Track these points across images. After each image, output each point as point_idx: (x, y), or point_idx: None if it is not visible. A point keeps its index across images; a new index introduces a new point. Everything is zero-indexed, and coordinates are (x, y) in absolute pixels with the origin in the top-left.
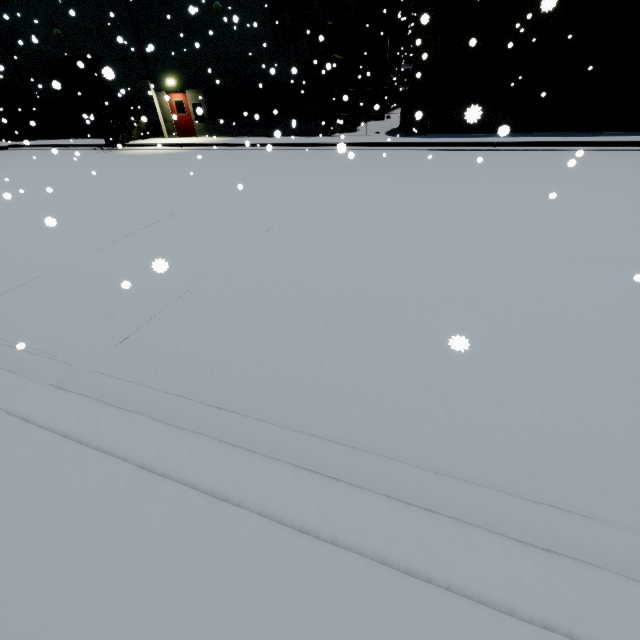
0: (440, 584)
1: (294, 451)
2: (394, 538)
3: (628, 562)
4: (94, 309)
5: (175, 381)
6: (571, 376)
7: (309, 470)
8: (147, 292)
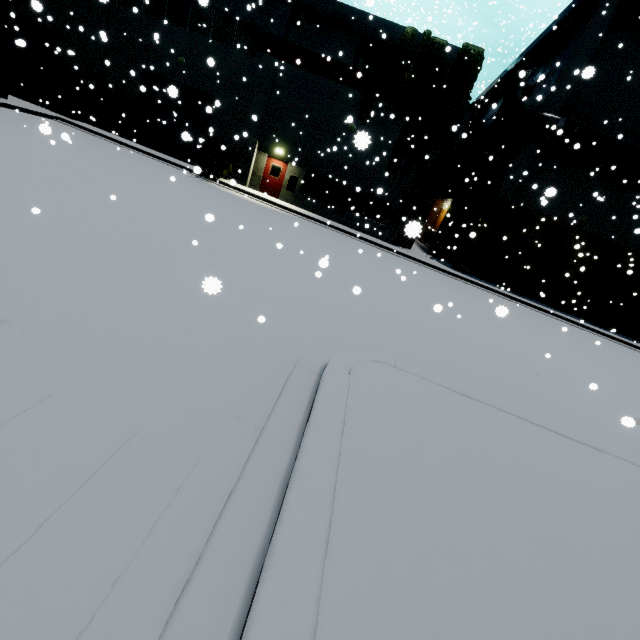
0: None
1: None
2: None
3: None
4: (531, 397)
5: None
6: None
7: None
8: (537, 389)
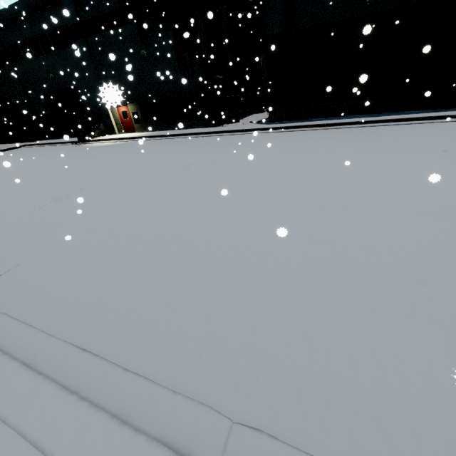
0: (48, 454)
1: (45, 353)
2: (40, 419)
3: (207, 441)
4: None
5: (13, 303)
6: (269, 296)
7: (29, 367)
8: (37, 241)
